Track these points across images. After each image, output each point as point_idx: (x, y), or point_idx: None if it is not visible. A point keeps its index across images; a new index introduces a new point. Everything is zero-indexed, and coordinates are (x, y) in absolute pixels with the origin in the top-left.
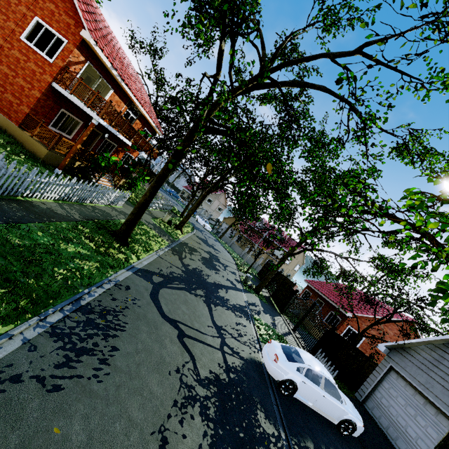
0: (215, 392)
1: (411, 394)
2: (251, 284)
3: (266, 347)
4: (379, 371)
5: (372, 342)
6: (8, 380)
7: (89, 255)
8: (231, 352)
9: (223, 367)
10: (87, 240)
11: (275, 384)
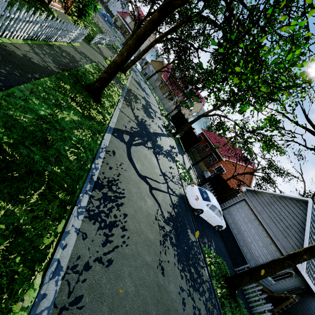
0: (172, 226)
1: (249, 213)
2: (171, 129)
3: (190, 188)
4: (236, 199)
5: (239, 184)
6: (83, 270)
7: (81, 122)
8: (172, 193)
9: (171, 206)
10: (73, 102)
11: (190, 208)
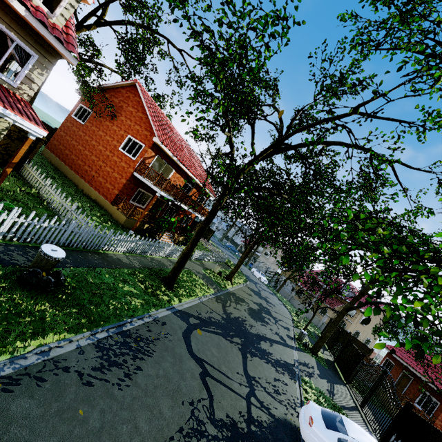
0: (228, 436)
1: None
2: (306, 342)
3: (304, 409)
4: None
5: None
6: (62, 368)
7: (138, 294)
8: (259, 405)
9: (244, 417)
10: (139, 282)
11: None
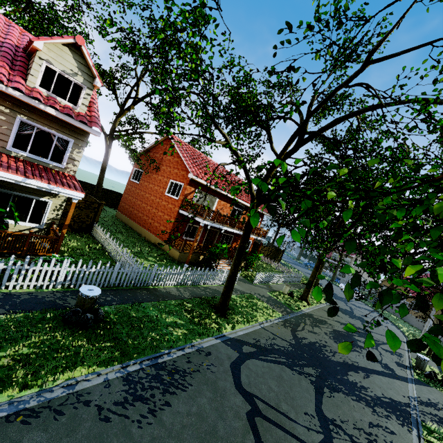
0: None
1: None
2: (431, 372)
3: None
4: None
5: None
6: (83, 402)
7: (182, 324)
8: None
9: None
10: (186, 312)
11: None
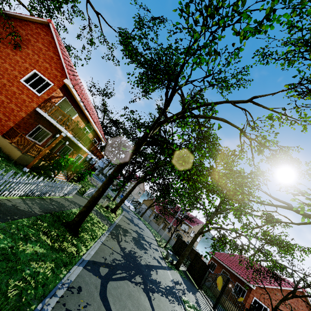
0: None
1: None
2: (172, 260)
3: None
4: None
5: None
6: None
7: (45, 254)
8: None
9: None
10: (44, 236)
11: None
